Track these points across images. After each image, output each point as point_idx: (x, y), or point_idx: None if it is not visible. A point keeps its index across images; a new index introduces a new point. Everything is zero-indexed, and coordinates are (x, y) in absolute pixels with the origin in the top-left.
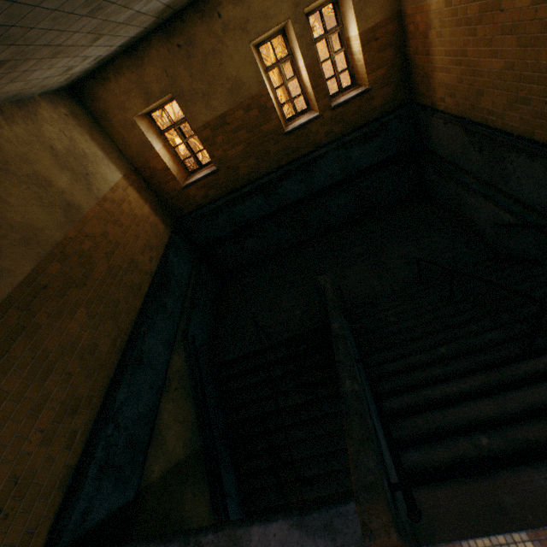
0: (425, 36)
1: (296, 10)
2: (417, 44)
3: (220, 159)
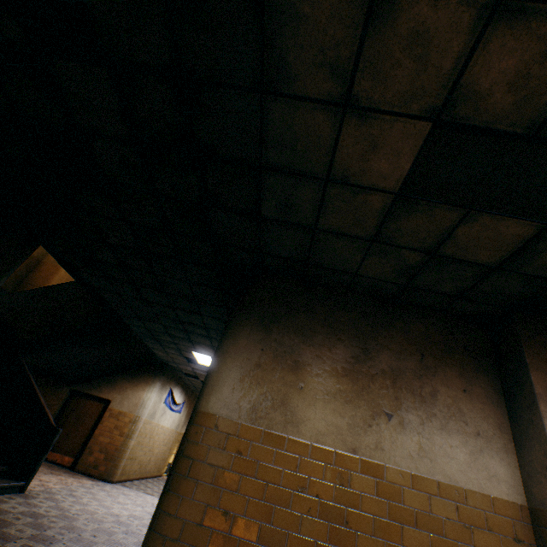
0: (52, 274)
1: None
2: (43, 274)
3: None
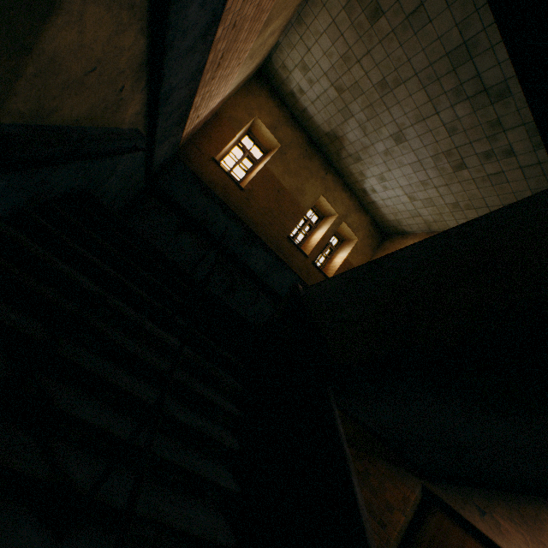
0: None
1: (342, 217)
2: None
3: (252, 190)
